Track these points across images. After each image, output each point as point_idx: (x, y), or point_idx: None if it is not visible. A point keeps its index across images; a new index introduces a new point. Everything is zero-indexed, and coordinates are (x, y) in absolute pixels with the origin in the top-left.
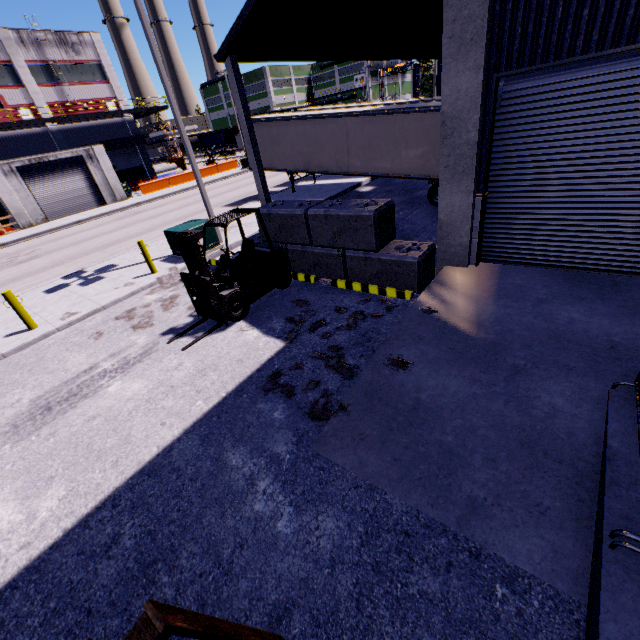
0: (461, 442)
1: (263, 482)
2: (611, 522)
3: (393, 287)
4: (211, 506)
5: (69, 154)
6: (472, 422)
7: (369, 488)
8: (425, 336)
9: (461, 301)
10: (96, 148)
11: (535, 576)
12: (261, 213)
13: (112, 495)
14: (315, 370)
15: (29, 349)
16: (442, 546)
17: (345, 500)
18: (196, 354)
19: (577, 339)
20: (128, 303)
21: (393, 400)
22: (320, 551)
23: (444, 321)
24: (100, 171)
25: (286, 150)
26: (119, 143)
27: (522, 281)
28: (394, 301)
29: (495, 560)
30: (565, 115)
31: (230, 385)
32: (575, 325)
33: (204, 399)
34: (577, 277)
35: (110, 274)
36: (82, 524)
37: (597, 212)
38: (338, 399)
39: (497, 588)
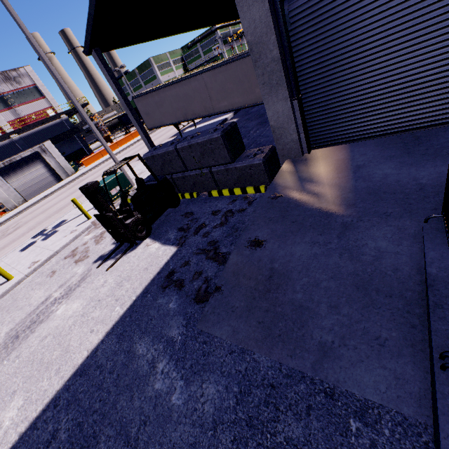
0: (309, 297)
1: (161, 363)
2: (439, 344)
3: (252, 186)
4: (123, 392)
5: (29, 152)
6: (315, 278)
7: (241, 351)
8: (273, 217)
9: (299, 183)
10: (46, 144)
11: (383, 405)
12: (147, 157)
13: (54, 397)
14: (198, 263)
15: (8, 295)
16: (302, 392)
17: (223, 366)
18: (116, 271)
19: (391, 189)
20: (73, 245)
21: (254, 274)
22: (204, 416)
23: (287, 202)
24: (53, 158)
25: (168, 109)
26: (62, 136)
27: (344, 156)
28: (253, 196)
29: (347, 396)
30: (341, 14)
31: (139, 289)
32: (388, 179)
33: (120, 305)
34: (386, 141)
35: (62, 227)
36: (32, 426)
37: (388, 85)
38: (215, 282)
39: (351, 423)
